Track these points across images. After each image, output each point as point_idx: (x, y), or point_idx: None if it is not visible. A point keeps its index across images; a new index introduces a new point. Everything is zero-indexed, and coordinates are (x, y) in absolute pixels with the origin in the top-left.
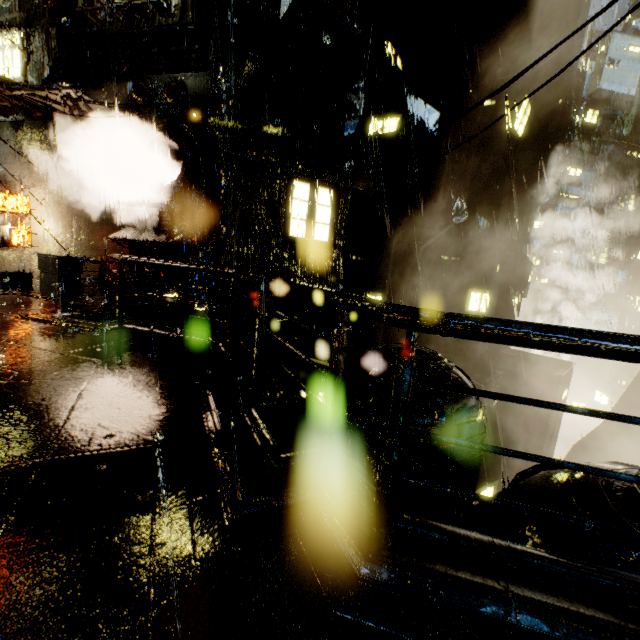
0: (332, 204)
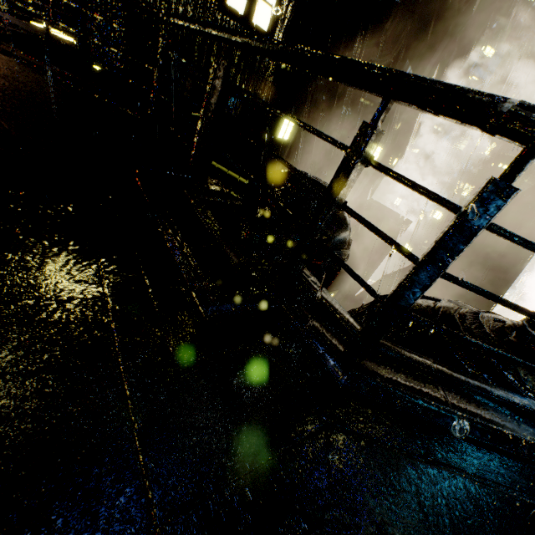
0: None
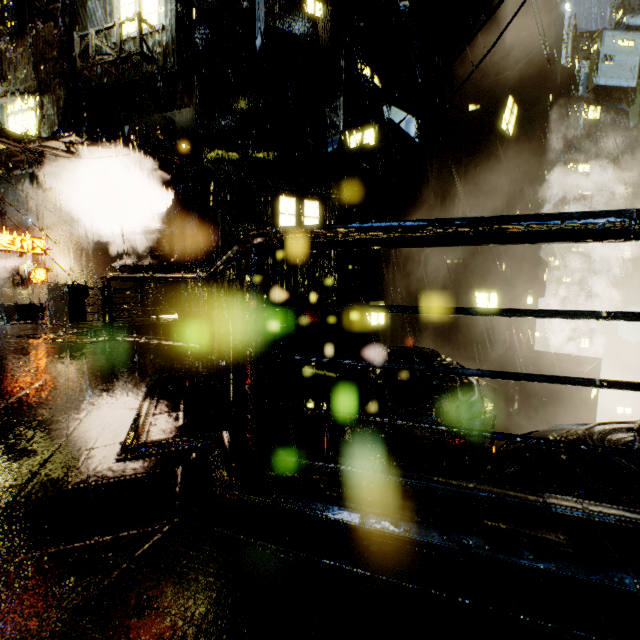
0: (319, 215)
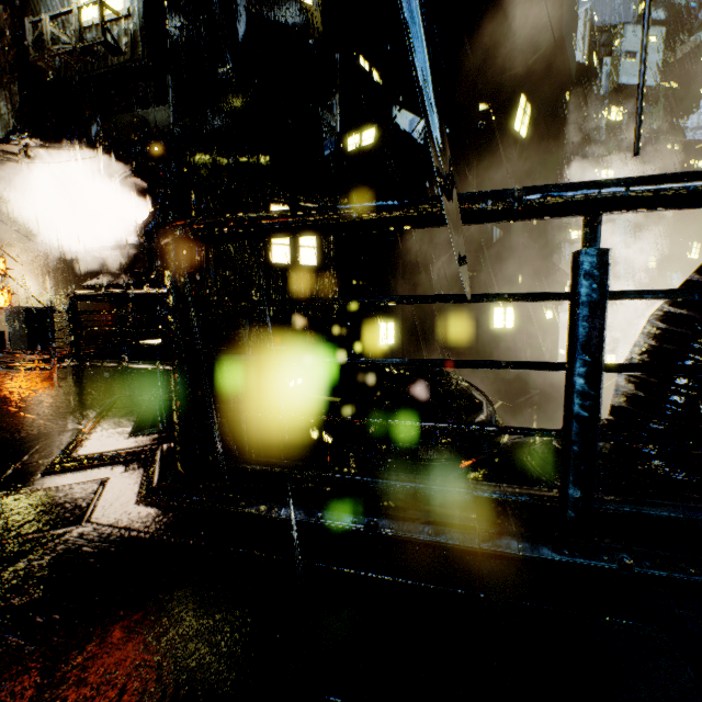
0: None
